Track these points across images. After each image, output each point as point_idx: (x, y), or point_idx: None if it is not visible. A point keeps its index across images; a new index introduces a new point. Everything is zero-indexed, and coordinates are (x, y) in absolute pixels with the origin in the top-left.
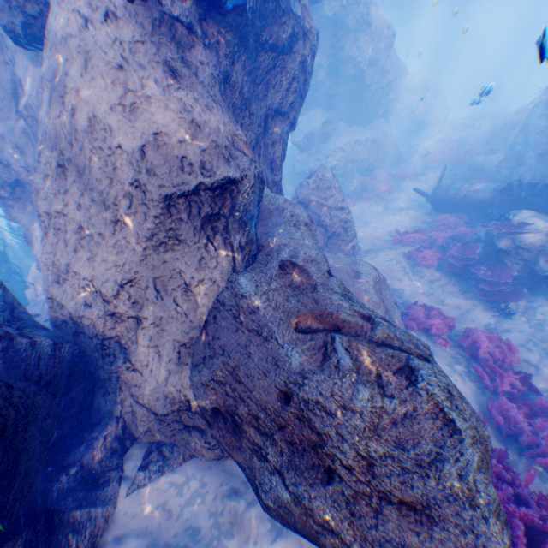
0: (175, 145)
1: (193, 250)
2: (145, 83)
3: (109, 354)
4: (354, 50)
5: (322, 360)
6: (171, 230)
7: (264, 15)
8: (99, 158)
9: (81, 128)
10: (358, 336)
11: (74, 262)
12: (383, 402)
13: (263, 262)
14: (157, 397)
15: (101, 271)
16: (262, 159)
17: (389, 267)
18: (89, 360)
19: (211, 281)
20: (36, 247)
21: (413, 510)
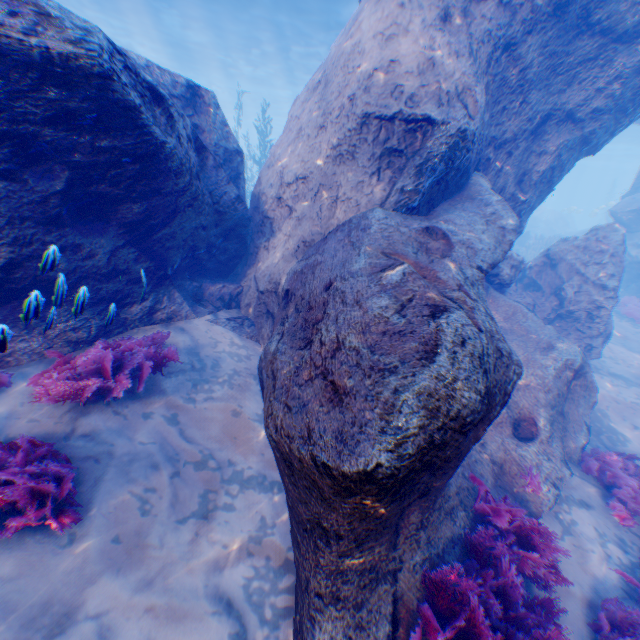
0: (401, 75)
1: (360, 172)
2: (412, 20)
3: (261, 230)
4: None
5: (377, 271)
6: (353, 147)
7: None
8: (342, 76)
9: (345, 51)
10: (432, 286)
11: (283, 154)
12: (391, 315)
13: (415, 220)
14: (264, 274)
15: (292, 163)
16: (510, 160)
17: (632, 407)
18: (249, 232)
19: (355, 204)
20: None
21: (335, 393)
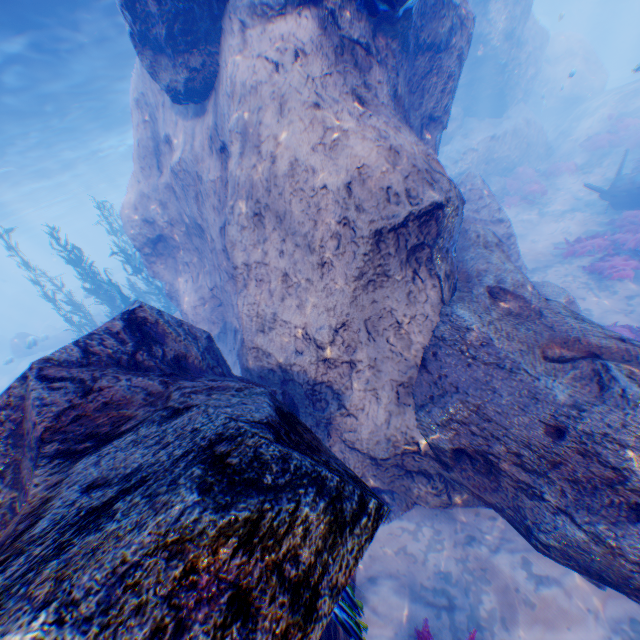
0: (378, 177)
1: (401, 285)
2: (339, 117)
3: (319, 399)
4: (483, 25)
5: (597, 389)
6: (379, 267)
7: (423, 13)
8: (301, 202)
9: (282, 174)
10: (628, 362)
11: (279, 310)
12: None
13: (467, 291)
14: (376, 441)
15: (311, 316)
16: None
17: (565, 286)
18: (296, 407)
19: (422, 316)
20: (184, 301)
21: None
